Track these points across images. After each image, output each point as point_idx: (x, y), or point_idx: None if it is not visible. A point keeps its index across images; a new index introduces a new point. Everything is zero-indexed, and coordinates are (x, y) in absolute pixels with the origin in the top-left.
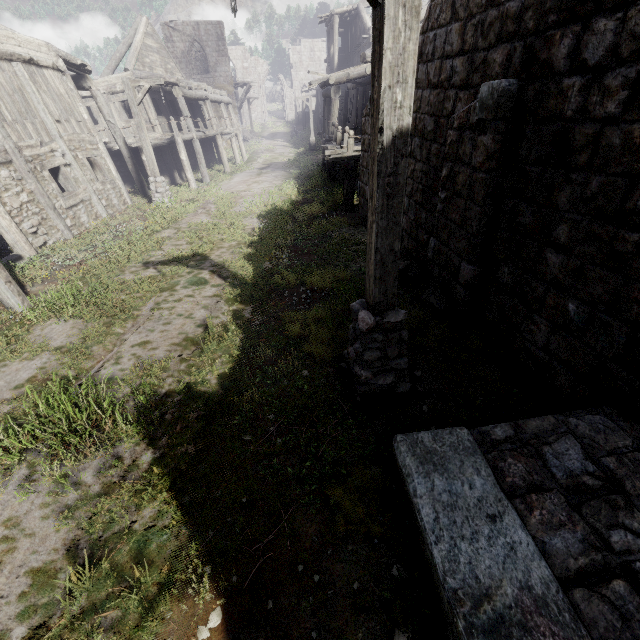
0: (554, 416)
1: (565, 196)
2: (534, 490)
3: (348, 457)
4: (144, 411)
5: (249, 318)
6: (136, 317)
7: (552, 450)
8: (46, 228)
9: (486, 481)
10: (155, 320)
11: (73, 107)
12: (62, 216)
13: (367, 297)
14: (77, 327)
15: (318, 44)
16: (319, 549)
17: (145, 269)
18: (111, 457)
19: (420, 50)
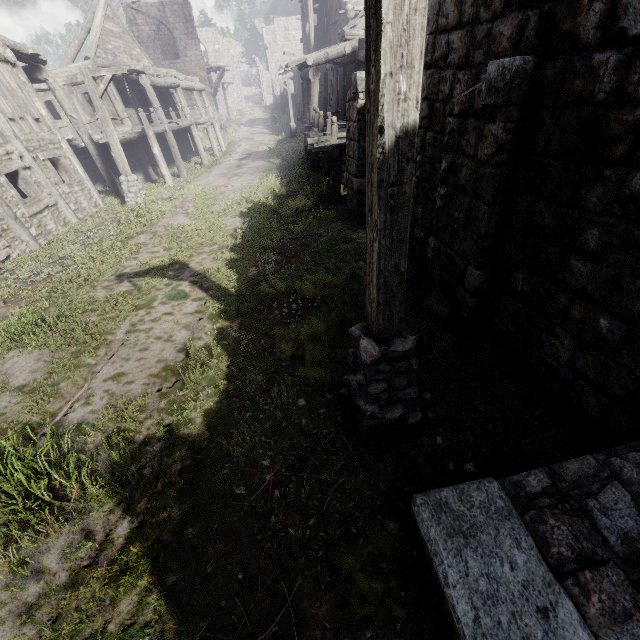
0: (593, 456)
1: (595, 195)
2: (587, 564)
3: (357, 509)
4: (118, 467)
5: (236, 337)
6: (109, 343)
7: (599, 504)
8: (8, 240)
9: (529, 556)
10: (130, 346)
11: (28, 103)
12: (25, 225)
13: (369, 322)
14: (42, 359)
15: (292, 22)
16: (332, 639)
17: (119, 283)
18: (80, 532)
19: None
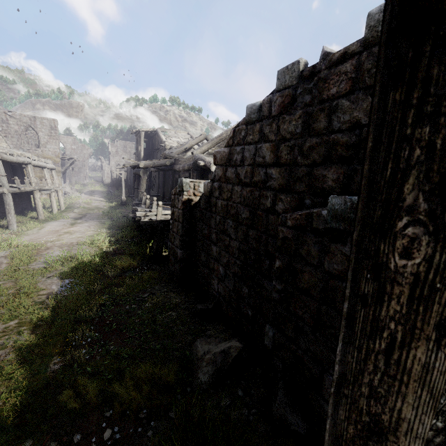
0: None
1: None
2: None
3: None
4: None
5: None
6: None
7: None
8: None
9: None
10: None
11: None
12: None
13: None
14: None
15: (129, 144)
16: None
17: None
18: None
19: (227, 157)
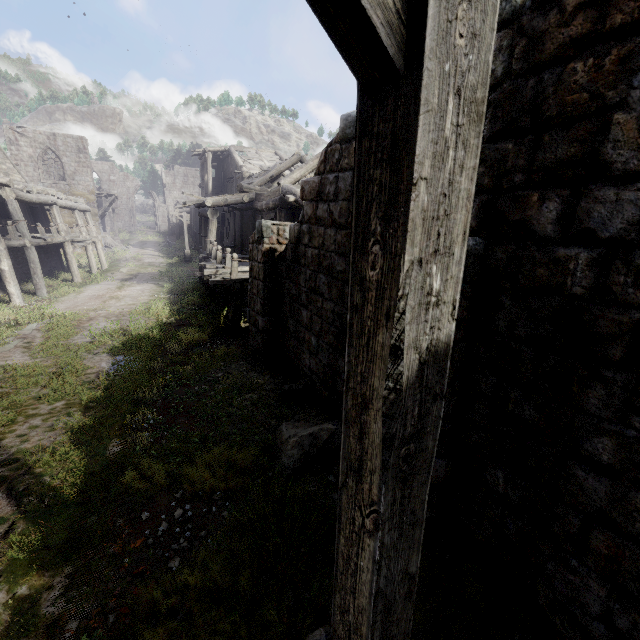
0: None
1: (596, 396)
2: None
3: None
4: None
5: (54, 615)
6: None
7: None
8: None
9: None
10: None
11: None
12: None
13: None
14: None
15: (192, 172)
16: None
17: None
18: None
19: (318, 189)
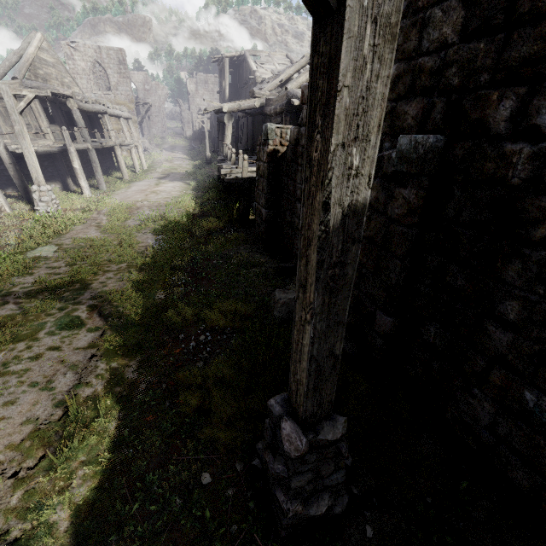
0: None
1: (513, 270)
2: None
3: None
4: None
5: (133, 379)
6: None
7: None
8: None
9: None
10: None
11: None
12: None
13: (292, 400)
14: None
15: (211, 78)
16: None
17: (1, 305)
18: None
19: None
